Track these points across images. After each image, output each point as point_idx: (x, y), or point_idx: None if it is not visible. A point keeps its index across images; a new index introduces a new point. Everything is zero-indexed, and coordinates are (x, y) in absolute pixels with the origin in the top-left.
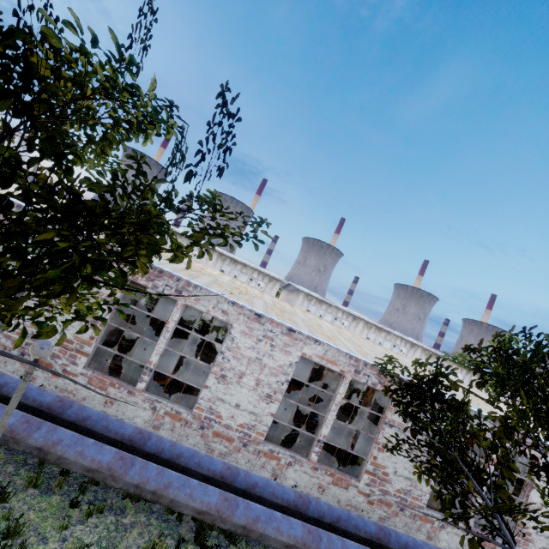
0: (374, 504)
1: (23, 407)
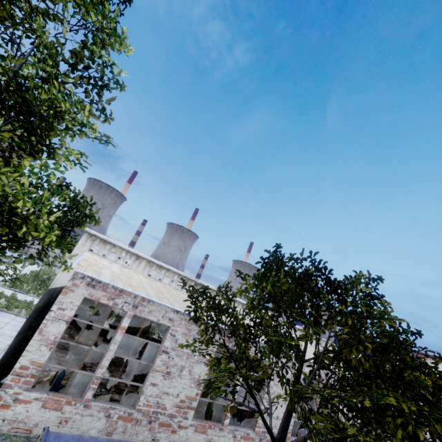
0: None
1: None
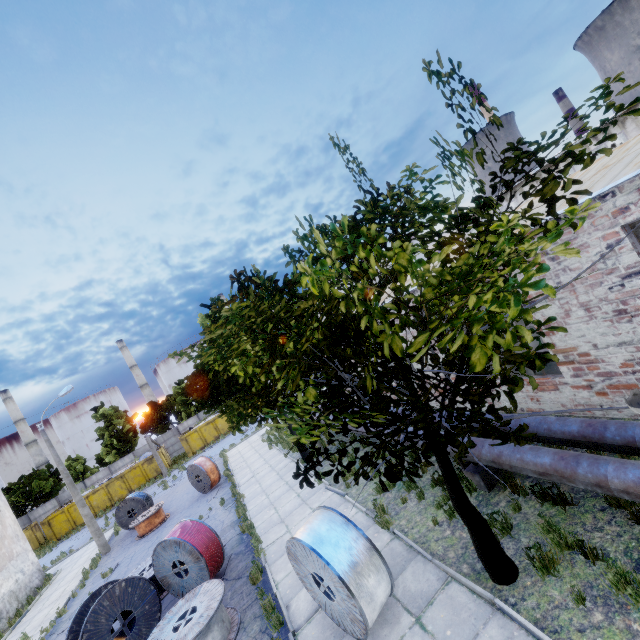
0: (608, 394)
1: None
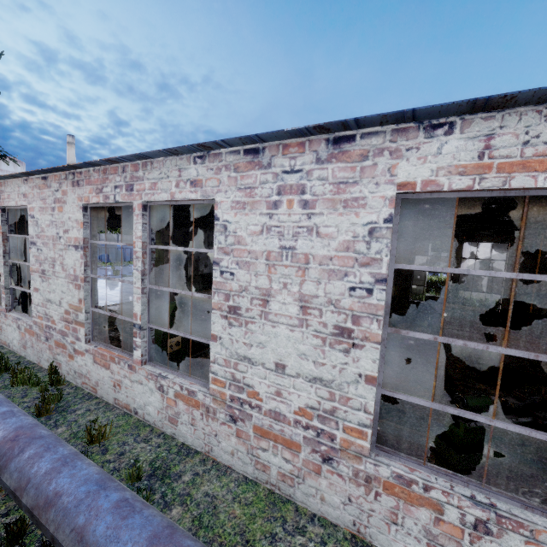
0: None
1: None
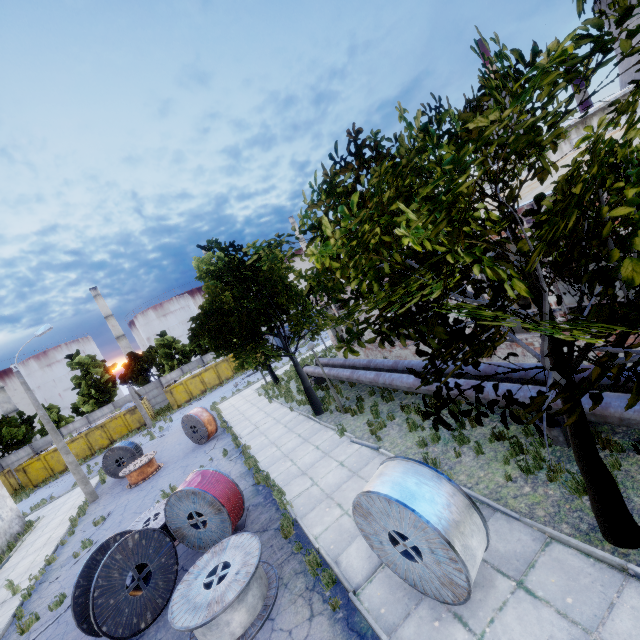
0: None
1: (362, 369)
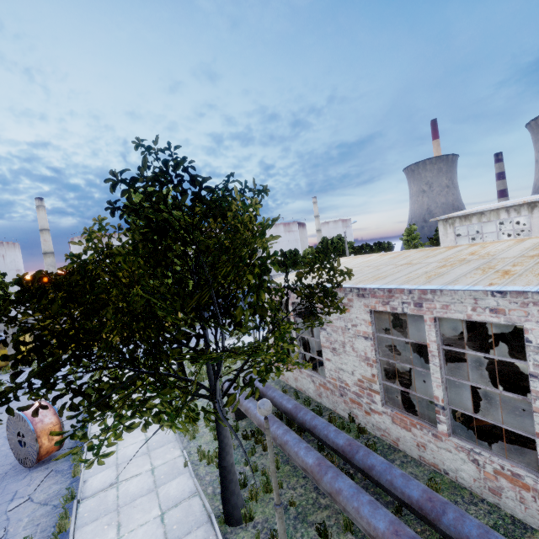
0: None
1: (329, 448)
